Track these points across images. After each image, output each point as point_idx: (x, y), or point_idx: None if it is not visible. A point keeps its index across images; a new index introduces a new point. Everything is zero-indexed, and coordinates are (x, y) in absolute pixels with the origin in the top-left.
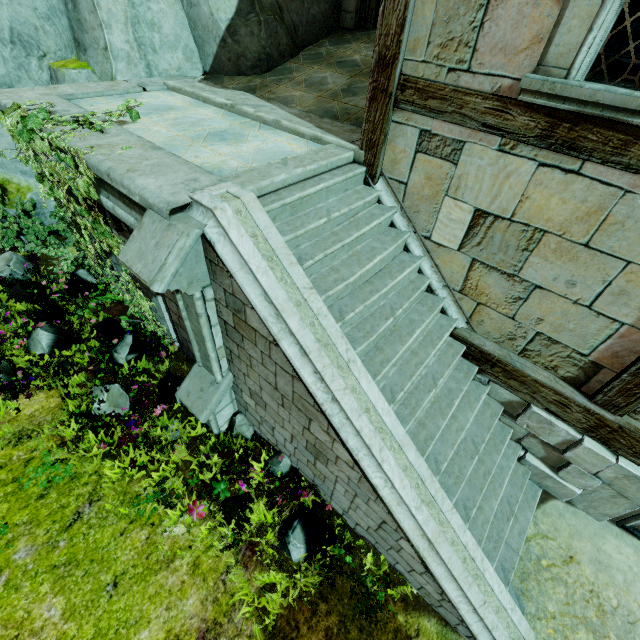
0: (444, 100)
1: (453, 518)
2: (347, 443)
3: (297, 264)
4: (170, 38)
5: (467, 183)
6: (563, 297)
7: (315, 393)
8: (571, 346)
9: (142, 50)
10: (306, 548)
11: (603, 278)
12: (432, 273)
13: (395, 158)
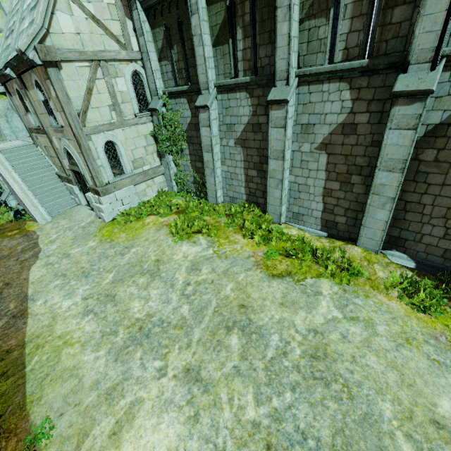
0: (32, 130)
1: (32, 197)
2: (9, 184)
3: (4, 158)
4: (21, 129)
5: (41, 142)
6: (55, 157)
7: (4, 176)
8: (61, 166)
9: (14, 133)
10: (14, 214)
11: (53, 151)
12: (51, 162)
13: (37, 141)
